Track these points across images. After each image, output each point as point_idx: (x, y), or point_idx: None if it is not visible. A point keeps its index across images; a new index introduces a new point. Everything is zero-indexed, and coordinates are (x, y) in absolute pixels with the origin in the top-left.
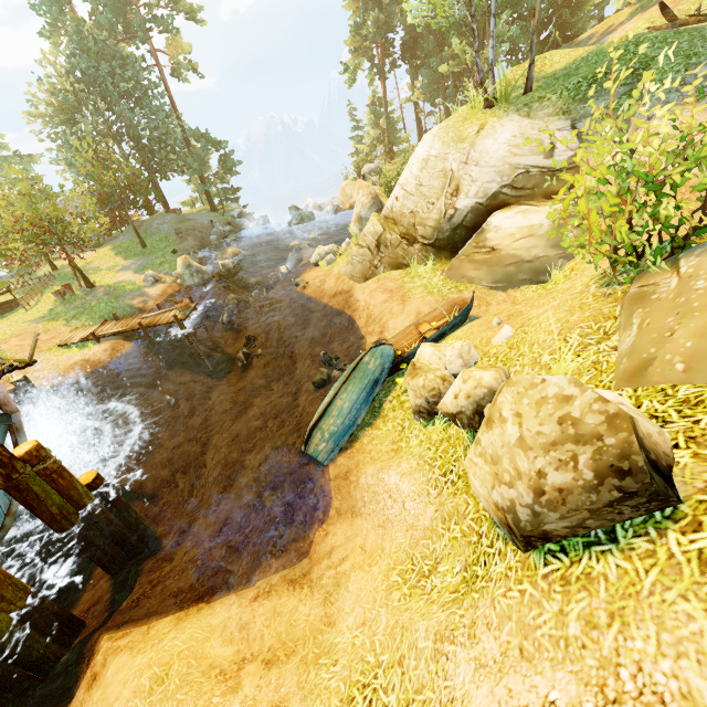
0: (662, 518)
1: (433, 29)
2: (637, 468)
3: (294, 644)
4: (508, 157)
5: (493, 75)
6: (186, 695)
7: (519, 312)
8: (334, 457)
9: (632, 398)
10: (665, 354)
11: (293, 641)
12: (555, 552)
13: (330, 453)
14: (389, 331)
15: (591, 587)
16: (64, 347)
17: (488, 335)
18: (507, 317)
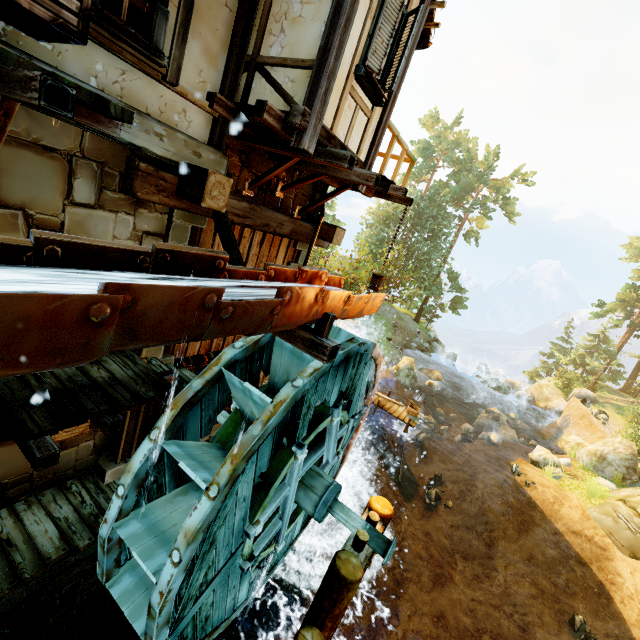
0: None
1: None
2: None
3: None
4: None
5: None
6: None
7: None
8: None
9: None
10: None
11: None
12: None
13: None
14: None
15: None
16: None
17: None
18: None
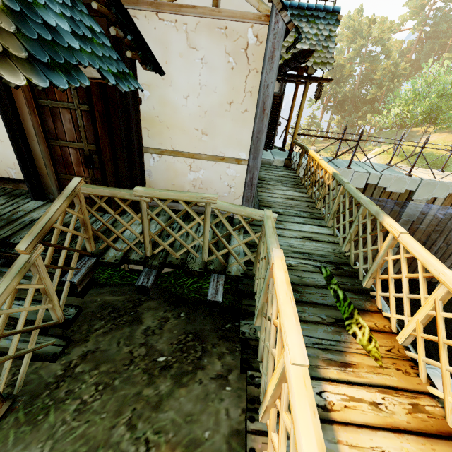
0: None
1: (353, 99)
2: None
3: None
4: None
5: (400, 149)
6: None
7: None
8: None
9: None
10: None
11: None
12: None
13: None
14: None
15: None
16: None
17: None
18: None
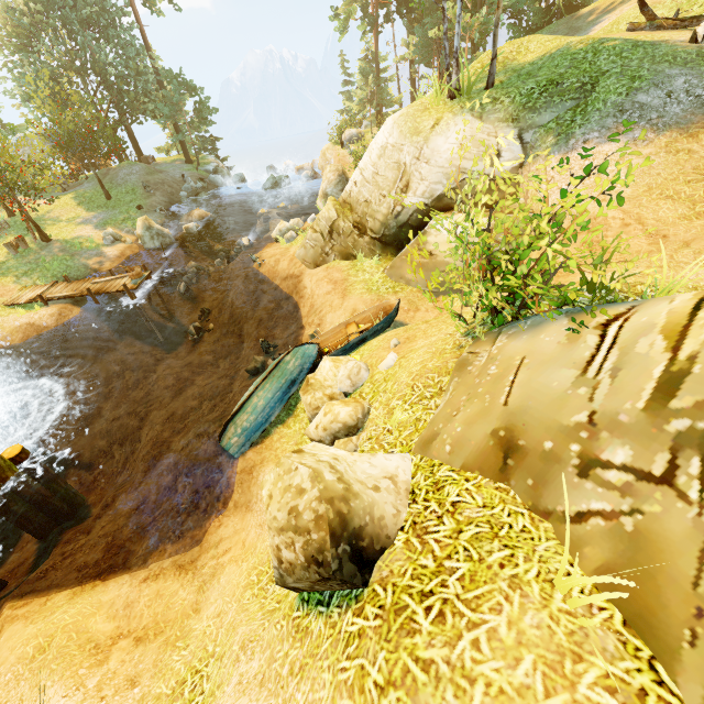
0: (354, 596)
1: None
2: (327, 562)
3: (165, 625)
4: (457, 159)
5: (457, 64)
6: (58, 666)
7: (415, 336)
8: (245, 451)
9: (415, 466)
10: (445, 433)
11: (165, 622)
12: (304, 601)
13: (241, 447)
14: (325, 325)
15: (304, 639)
16: (11, 307)
17: (384, 356)
18: (405, 339)
